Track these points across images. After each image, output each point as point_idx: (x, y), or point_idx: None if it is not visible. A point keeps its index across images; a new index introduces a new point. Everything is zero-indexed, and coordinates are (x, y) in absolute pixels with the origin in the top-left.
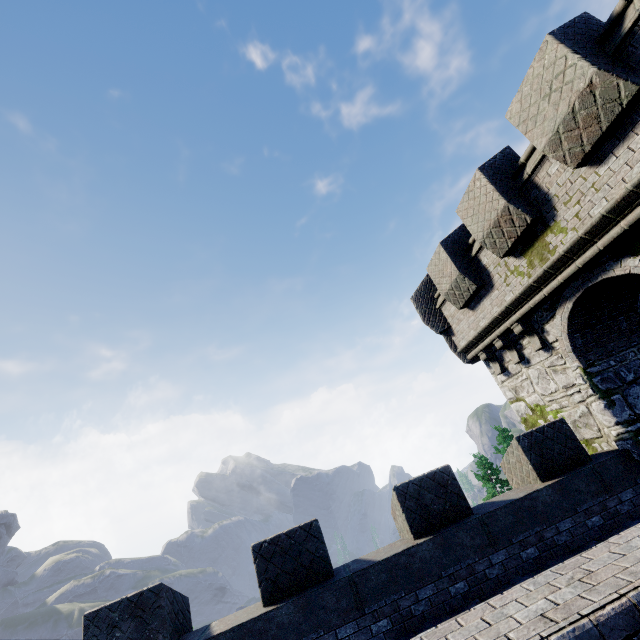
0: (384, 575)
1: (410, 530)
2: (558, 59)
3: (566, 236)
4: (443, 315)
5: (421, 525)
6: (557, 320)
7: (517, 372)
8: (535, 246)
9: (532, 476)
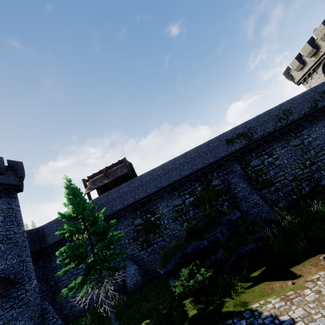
0: None
1: None
2: (322, 27)
3: (322, 52)
4: (292, 75)
5: None
6: (320, 68)
7: (310, 82)
8: (317, 55)
9: None
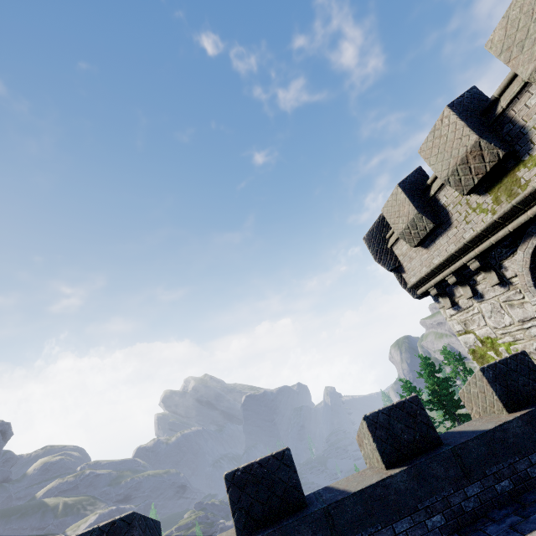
0: (360, 507)
1: (382, 460)
2: None
3: None
4: (394, 254)
5: (392, 455)
6: (519, 256)
7: (468, 306)
8: (503, 182)
9: (497, 407)
